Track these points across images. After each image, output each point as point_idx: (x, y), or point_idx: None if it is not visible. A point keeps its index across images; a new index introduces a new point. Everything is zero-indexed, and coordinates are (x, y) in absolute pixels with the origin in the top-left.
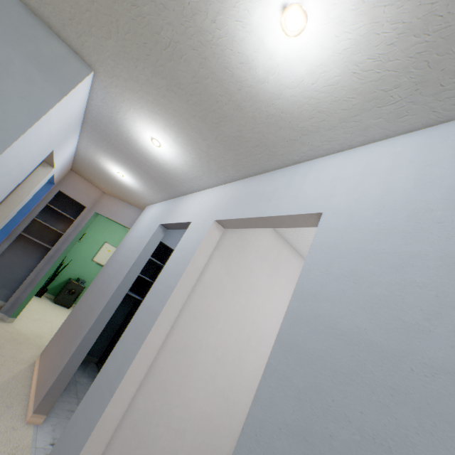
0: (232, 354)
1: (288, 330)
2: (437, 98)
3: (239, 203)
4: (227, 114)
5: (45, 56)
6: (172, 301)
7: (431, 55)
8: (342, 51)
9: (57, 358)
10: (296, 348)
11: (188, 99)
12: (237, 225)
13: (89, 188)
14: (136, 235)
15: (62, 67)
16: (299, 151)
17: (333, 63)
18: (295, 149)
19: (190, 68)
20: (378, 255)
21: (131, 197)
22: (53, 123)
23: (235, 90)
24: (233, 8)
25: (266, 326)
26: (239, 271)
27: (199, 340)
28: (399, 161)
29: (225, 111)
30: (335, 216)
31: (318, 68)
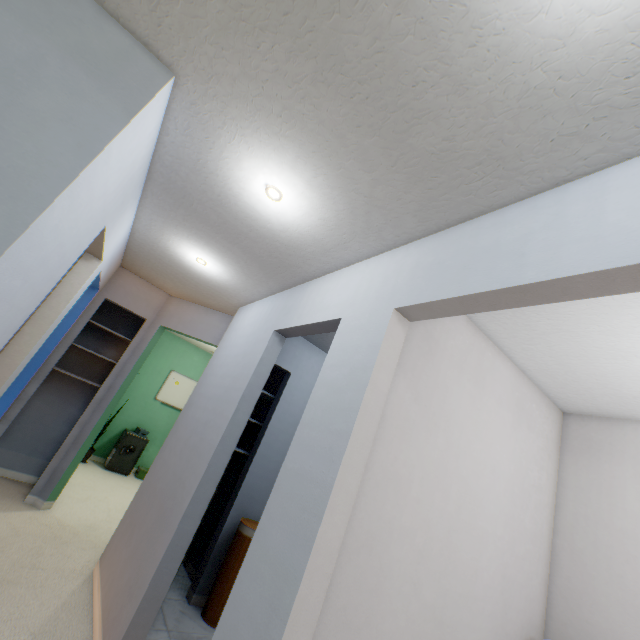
0: (438, 539)
1: None
2: None
3: (443, 273)
4: (431, 108)
5: (96, 51)
6: (349, 460)
7: None
8: None
9: (133, 568)
10: None
11: (352, 93)
12: (443, 310)
13: (148, 290)
14: (232, 353)
15: (126, 70)
16: (574, 158)
17: None
18: (565, 155)
19: (372, 21)
20: None
21: (215, 296)
22: (112, 171)
23: (463, 49)
24: None
25: (478, 483)
26: (430, 393)
27: (387, 522)
28: None
29: (428, 101)
30: None
31: None
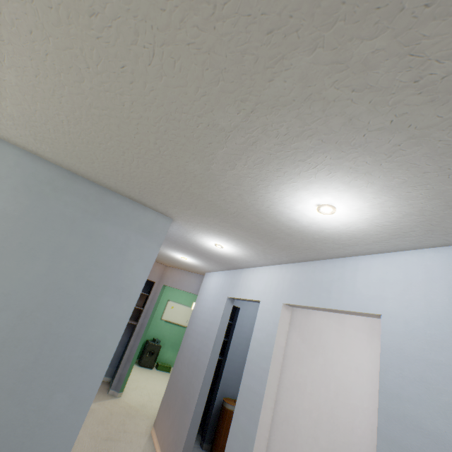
0: (326, 413)
1: (384, 425)
2: (446, 236)
3: (301, 289)
4: (280, 237)
5: (145, 225)
6: (269, 383)
7: (432, 222)
8: (365, 219)
9: (174, 431)
10: (395, 442)
11: (247, 231)
12: (304, 307)
13: (154, 265)
14: (206, 305)
15: (155, 227)
16: (343, 252)
17: (360, 222)
18: (339, 251)
19: (250, 220)
20: (438, 365)
21: (191, 268)
22: None
23: (286, 229)
24: (281, 204)
25: (348, 378)
26: (311, 335)
27: (295, 407)
28: (431, 275)
29: (278, 235)
30: (392, 320)
31: (349, 223)
